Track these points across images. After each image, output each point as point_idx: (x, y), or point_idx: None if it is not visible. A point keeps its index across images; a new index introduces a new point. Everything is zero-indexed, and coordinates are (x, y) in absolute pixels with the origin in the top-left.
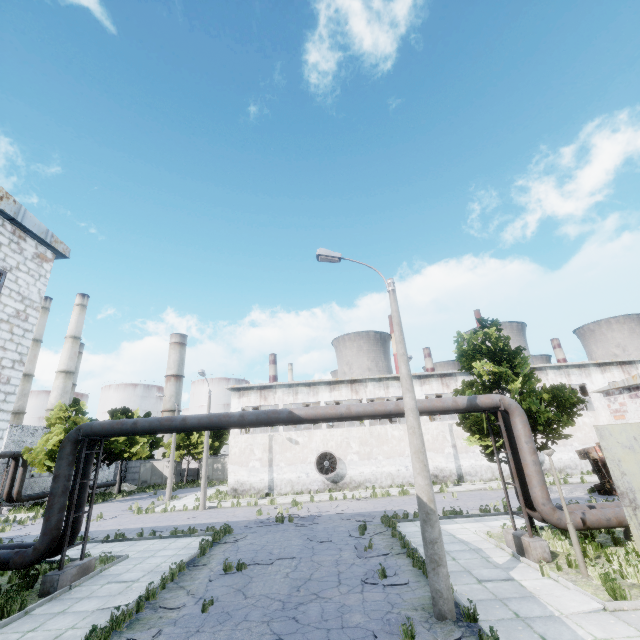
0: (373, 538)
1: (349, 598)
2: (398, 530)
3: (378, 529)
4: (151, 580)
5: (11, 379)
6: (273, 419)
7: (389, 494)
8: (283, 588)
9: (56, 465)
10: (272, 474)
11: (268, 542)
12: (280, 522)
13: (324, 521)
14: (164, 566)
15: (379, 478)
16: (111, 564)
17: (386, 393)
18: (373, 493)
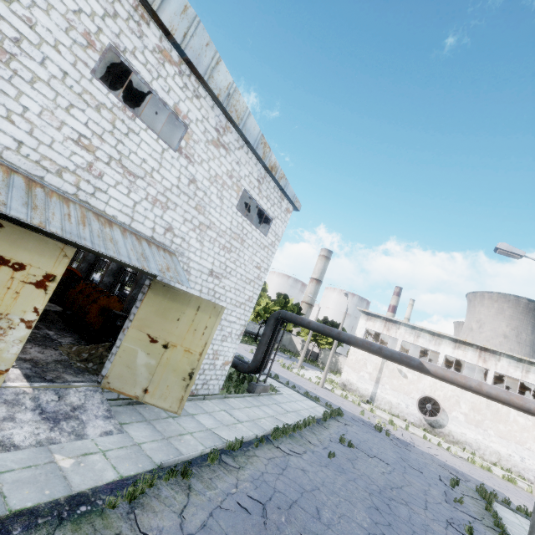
0: (463, 497)
1: (433, 524)
2: (493, 508)
3: (470, 493)
4: (296, 417)
5: (262, 278)
6: (404, 362)
7: (490, 470)
8: (380, 480)
9: (265, 328)
10: (376, 389)
11: (368, 440)
12: (378, 430)
13: (416, 452)
14: (302, 413)
15: (482, 449)
16: (275, 393)
17: (523, 376)
18: (471, 458)
